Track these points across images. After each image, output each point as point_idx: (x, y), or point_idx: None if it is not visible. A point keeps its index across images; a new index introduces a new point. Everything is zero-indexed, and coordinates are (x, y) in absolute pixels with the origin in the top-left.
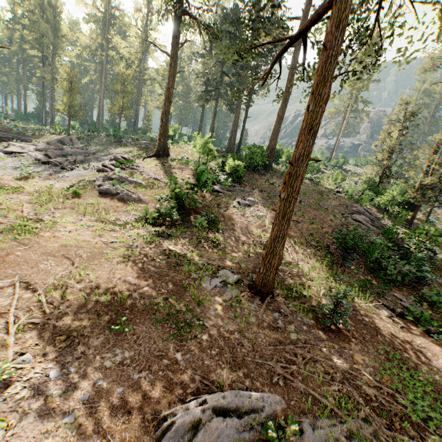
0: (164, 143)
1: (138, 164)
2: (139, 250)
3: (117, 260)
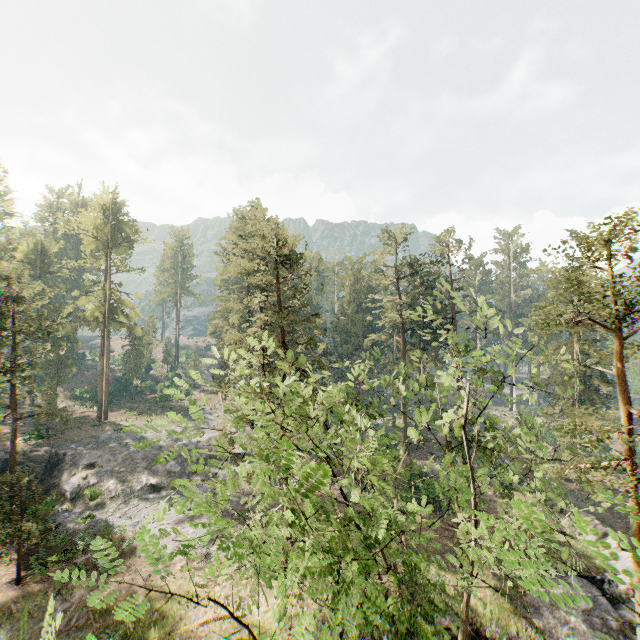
0: None
1: None
2: None
3: None
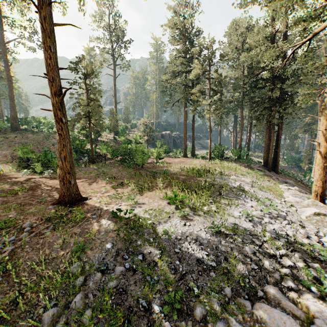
0: None
1: None
2: None
3: None
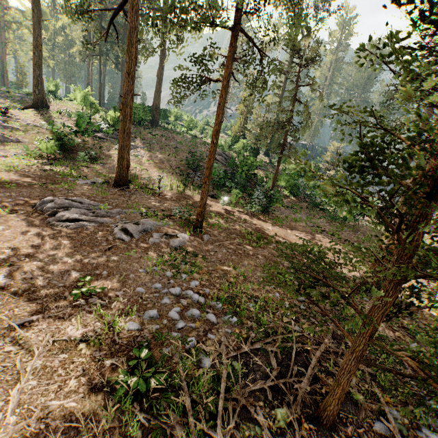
0: (41, 94)
1: (13, 113)
2: (22, 168)
3: (0, 169)
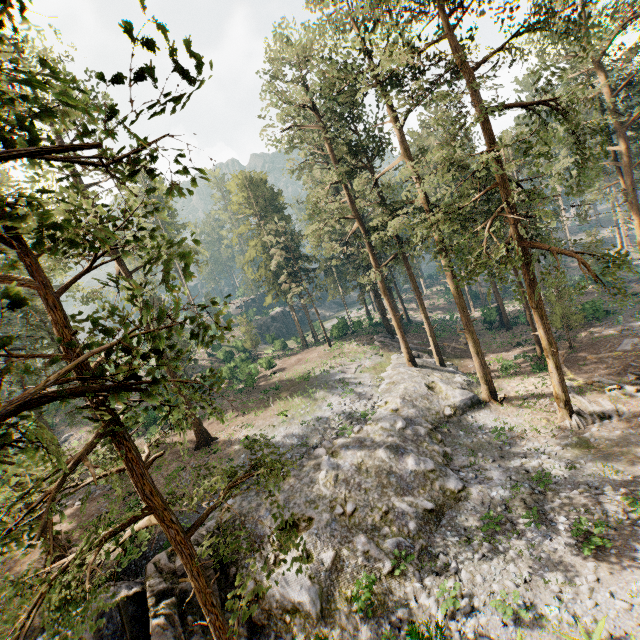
0: None
1: None
2: None
3: None
